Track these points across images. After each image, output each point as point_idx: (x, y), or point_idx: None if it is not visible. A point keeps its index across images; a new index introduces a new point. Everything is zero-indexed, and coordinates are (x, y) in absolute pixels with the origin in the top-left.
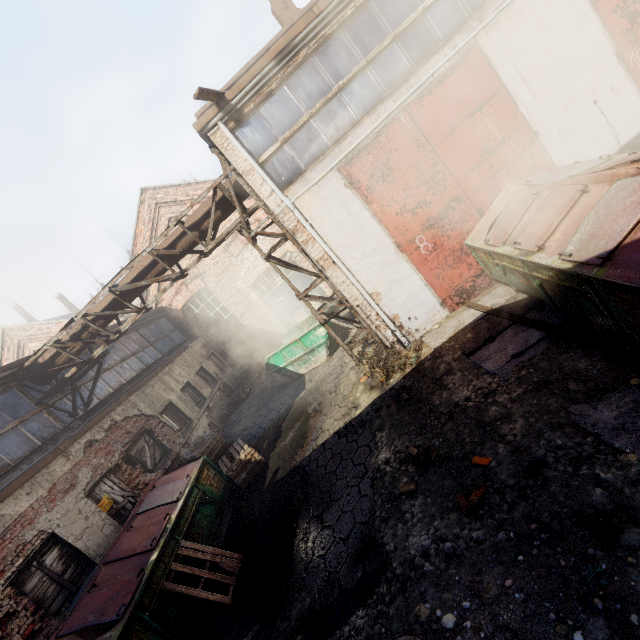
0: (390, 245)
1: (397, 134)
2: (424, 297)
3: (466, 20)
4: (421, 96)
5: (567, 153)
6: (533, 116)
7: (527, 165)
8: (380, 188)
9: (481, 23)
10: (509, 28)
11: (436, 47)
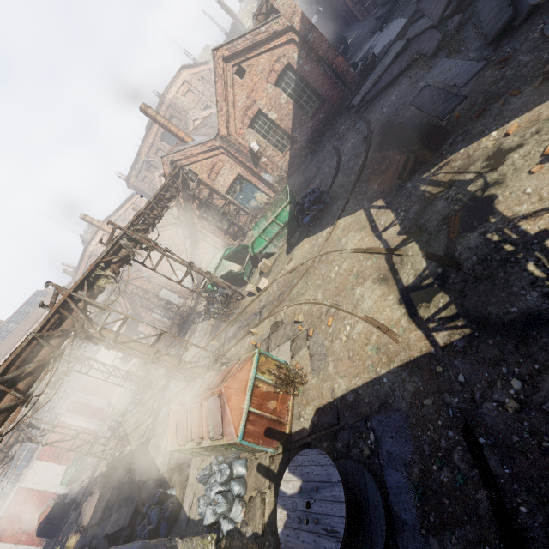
0: (13, 545)
1: (4, 519)
2: None
3: (15, 484)
4: (8, 506)
5: (57, 488)
6: (43, 488)
7: (47, 498)
8: (4, 534)
9: (20, 482)
10: (28, 478)
11: (9, 493)
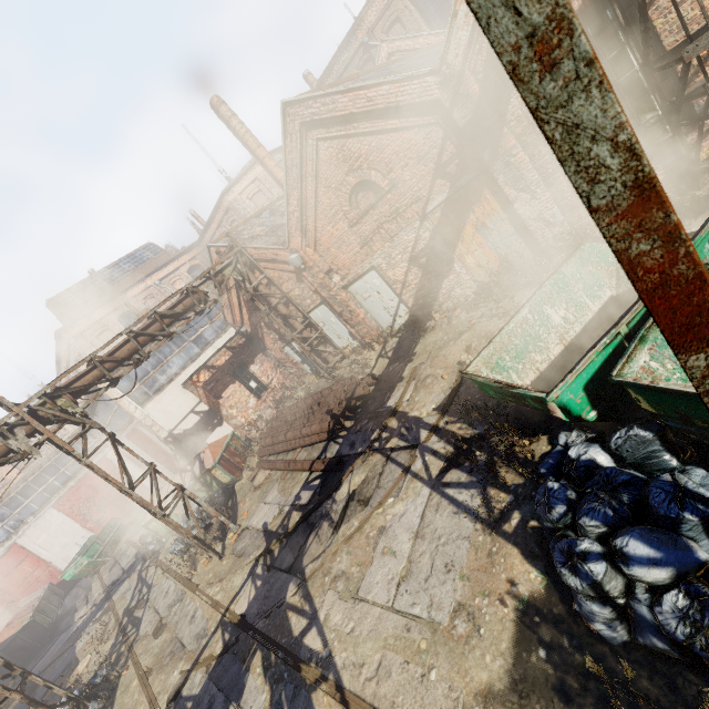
0: None
1: None
2: None
3: (11, 535)
4: None
5: (68, 564)
6: (48, 557)
7: (48, 575)
8: None
9: (17, 535)
10: (31, 533)
11: None
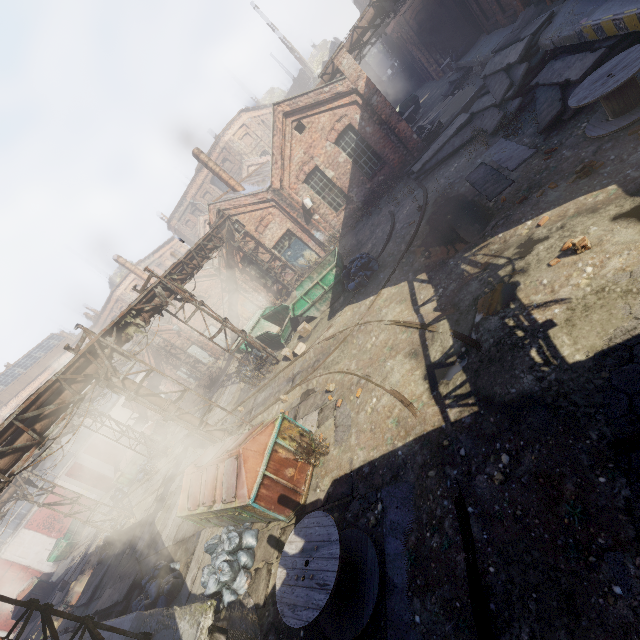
0: None
1: None
2: (2, 635)
3: None
4: None
5: (42, 564)
6: (27, 563)
7: (29, 575)
8: None
9: (1, 552)
10: (11, 549)
11: None
